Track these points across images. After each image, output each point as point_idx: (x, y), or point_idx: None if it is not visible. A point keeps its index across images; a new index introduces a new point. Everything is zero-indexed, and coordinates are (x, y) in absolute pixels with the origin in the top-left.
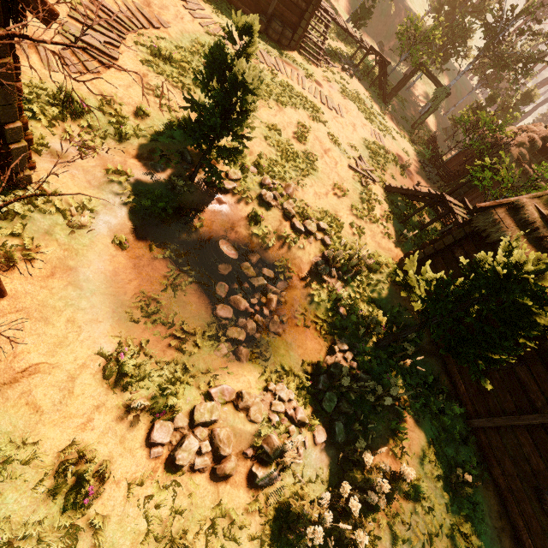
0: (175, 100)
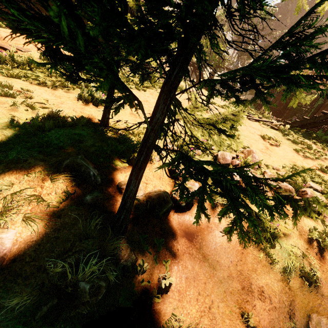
0: (44, 97)
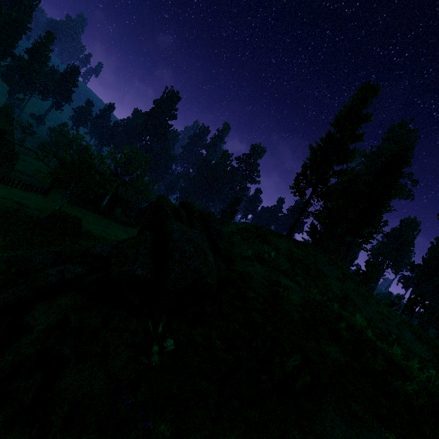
0: None
